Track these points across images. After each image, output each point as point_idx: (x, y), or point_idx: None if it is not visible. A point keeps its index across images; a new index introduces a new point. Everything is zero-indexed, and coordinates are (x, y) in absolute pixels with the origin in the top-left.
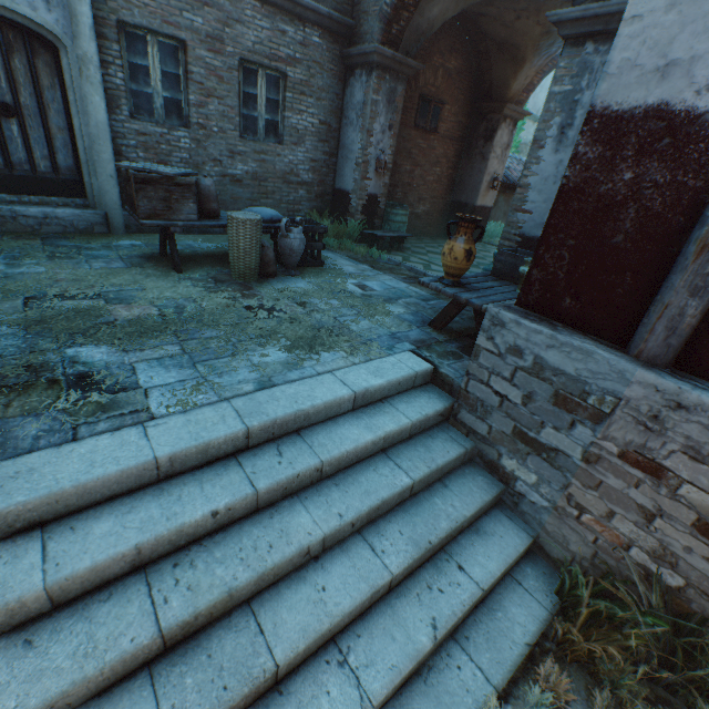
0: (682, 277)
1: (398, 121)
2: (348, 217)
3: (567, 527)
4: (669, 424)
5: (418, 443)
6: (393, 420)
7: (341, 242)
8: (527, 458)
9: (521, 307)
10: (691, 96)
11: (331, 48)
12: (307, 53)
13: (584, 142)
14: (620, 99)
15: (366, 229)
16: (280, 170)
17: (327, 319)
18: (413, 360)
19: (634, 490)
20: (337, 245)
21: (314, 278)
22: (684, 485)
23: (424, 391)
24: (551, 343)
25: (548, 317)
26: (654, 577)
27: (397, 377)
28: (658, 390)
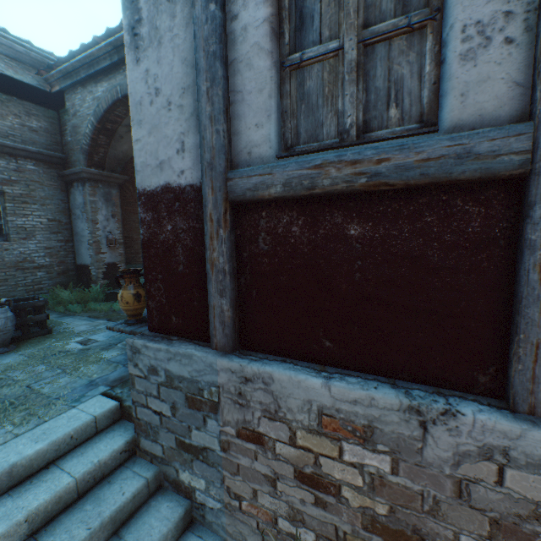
0: (213, 285)
1: (119, 211)
2: (92, 284)
3: (239, 522)
4: (249, 396)
5: (89, 500)
6: (50, 487)
7: (87, 304)
8: (193, 464)
9: (152, 331)
10: (177, 178)
11: (49, 171)
12: (24, 176)
13: (142, 211)
14: (149, 183)
15: (112, 289)
16: (11, 260)
17: (16, 390)
18: (99, 403)
19: (257, 462)
20: (81, 309)
21: (30, 348)
22: (276, 444)
23: (110, 431)
24: (169, 356)
25: (169, 334)
26: None
27: (66, 431)
28: (233, 371)
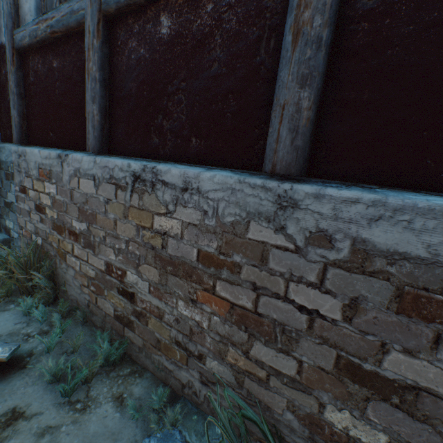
0: (12, 103)
1: None
2: None
3: (23, 242)
4: (21, 166)
5: None
6: None
7: None
8: (10, 214)
9: (2, 142)
10: (5, 39)
11: None
12: None
13: None
14: None
15: None
16: None
17: None
18: None
19: (26, 205)
20: None
21: None
22: (30, 191)
23: None
24: None
25: (8, 142)
26: (33, 242)
27: None
28: (17, 152)
